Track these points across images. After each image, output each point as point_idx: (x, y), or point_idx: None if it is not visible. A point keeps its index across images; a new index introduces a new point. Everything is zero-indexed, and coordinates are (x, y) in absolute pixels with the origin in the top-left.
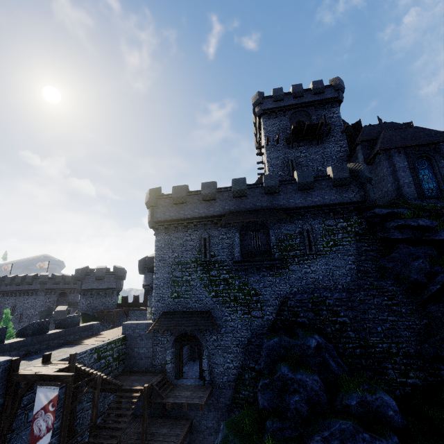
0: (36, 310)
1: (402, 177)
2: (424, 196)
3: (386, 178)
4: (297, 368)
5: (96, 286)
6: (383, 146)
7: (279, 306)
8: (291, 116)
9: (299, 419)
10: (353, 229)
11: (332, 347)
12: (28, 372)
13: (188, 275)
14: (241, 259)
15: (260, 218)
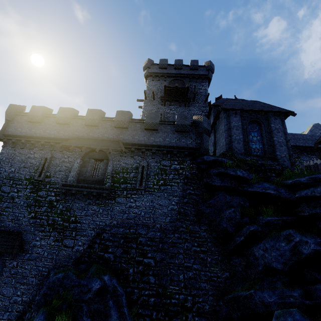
0: None
1: (235, 134)
2: (249, 153)
3: (223, 134)
4: (58, 317)
5: None
6: (225, 107)
7: (93, 238)
8: (170, 82)
9: None
10: (184, 172)
11: (122, 293)
12: None
13: (15, 192)
14: (70, 183)
15: (99, 146)
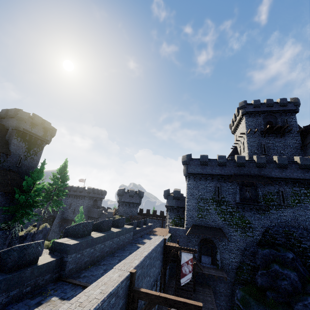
0: (83, 208)
1: None
2: None
3: None
4: (284, 267)
5: (129, 200)
6: None
7: (263, 232)
8: (263, 117)
9: (286, 293)
10: None
11: (300, 260)
12: (173, 245)
13: (207, 206)
14: (242, 202)
15: (255, 181)
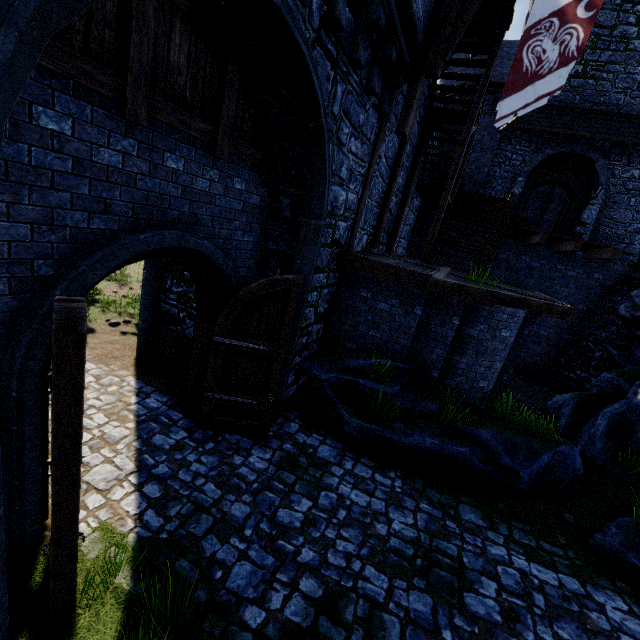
0: None
1: None
2: None
3: None
4: None
5: None
6: None
7: None
8: None
9: None
10: None
11: None
12: None
13: (632, 24)
14: None
15: None
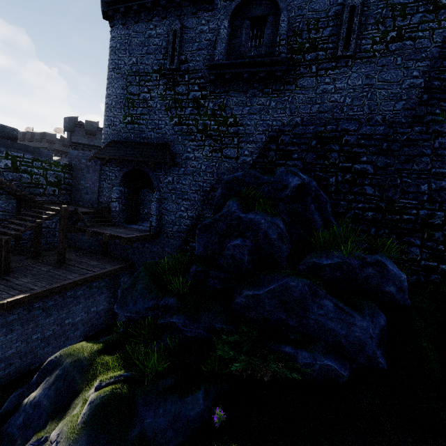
0: None
1: None
2: None
3: None
4: (254, 207)
5: (87, 141)
6: None
7: (265, 144)
8: None
9: (234, 270)
10: None
11: (327, 199)
12: None
13: (146, 92)
14: (221, 62)
15: None
